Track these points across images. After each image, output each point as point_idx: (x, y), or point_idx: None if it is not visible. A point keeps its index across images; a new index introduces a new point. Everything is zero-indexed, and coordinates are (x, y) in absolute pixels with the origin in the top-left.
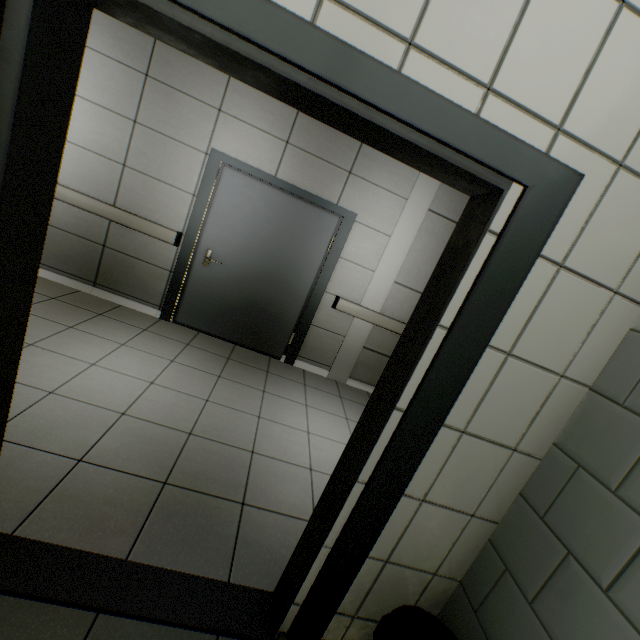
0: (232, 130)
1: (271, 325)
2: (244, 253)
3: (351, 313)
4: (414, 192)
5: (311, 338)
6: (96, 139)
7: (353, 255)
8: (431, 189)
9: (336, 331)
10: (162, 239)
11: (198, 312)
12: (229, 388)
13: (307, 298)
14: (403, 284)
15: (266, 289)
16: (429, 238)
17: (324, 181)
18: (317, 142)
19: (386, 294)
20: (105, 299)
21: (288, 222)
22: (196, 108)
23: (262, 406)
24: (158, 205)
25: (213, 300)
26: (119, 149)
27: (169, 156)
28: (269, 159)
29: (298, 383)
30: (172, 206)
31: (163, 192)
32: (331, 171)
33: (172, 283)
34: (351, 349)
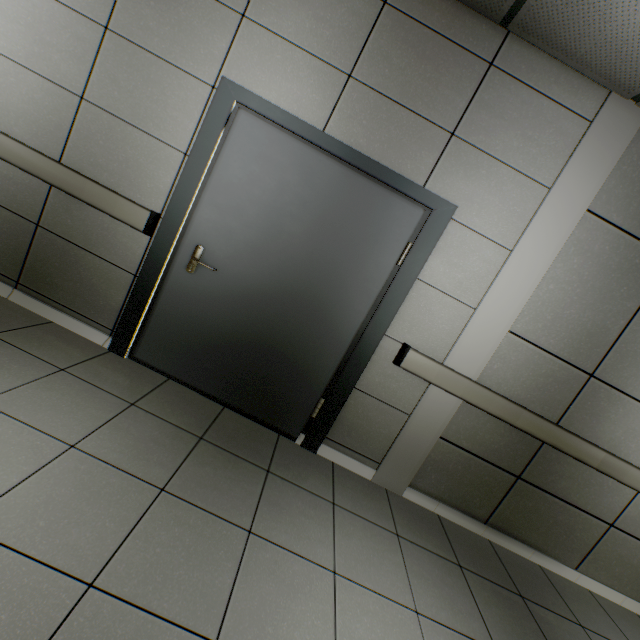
0: (259, 50)
1: (286, 381)
2: (255, 256)
3: (426, 376)
4: (565, 175)
5: (351, 410)
6: (43, 53)
7: (441, 277)
8: (597, 172)
9: (395, 404)
10: (126, 221)
11: (170, 346)
12: (171, 528)
13: (352, 342)
14: (524, 336)
15: (285, 320)
16: (581, 260)
17: (405, 146)
18: (401, 78)
19: (492, 350)
20: (29, 309)
21: (335, 210)
22: (205, 10)
23: (234, 590)
24: (127, 166)
25: (196, 329)
26: (77, 71)
27: (153, 87)
28: (315, 102)
29: (321, 500)
30: (149, 169)
31: (137, 145)
32: (419, 129)
33: (134, 294)
34: (418, 438)
